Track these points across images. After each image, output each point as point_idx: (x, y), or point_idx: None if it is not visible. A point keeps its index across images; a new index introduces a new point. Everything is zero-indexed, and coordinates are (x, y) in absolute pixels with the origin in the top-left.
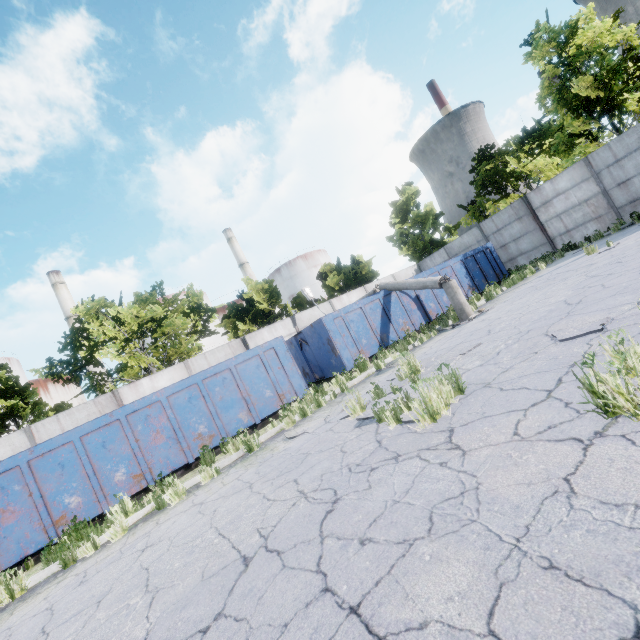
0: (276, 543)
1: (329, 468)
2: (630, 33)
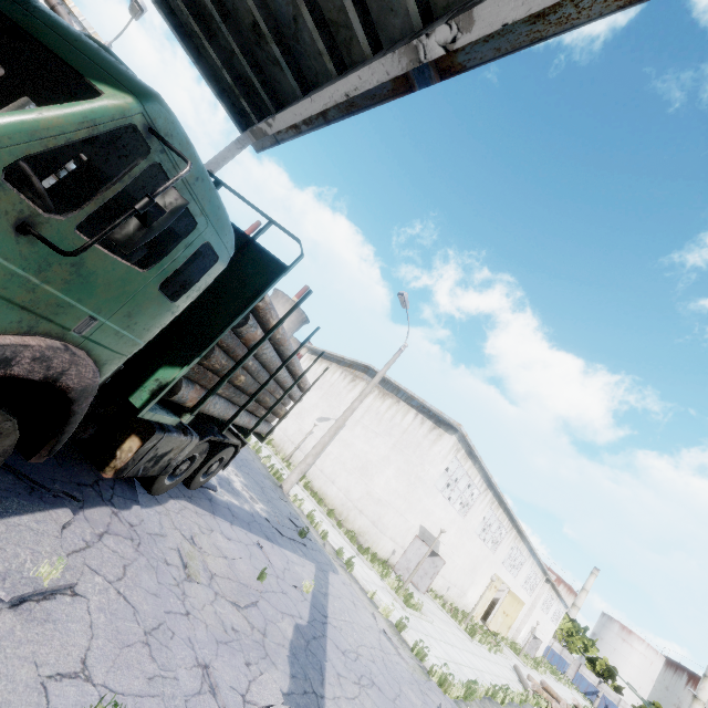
0: None
1: None
2: None
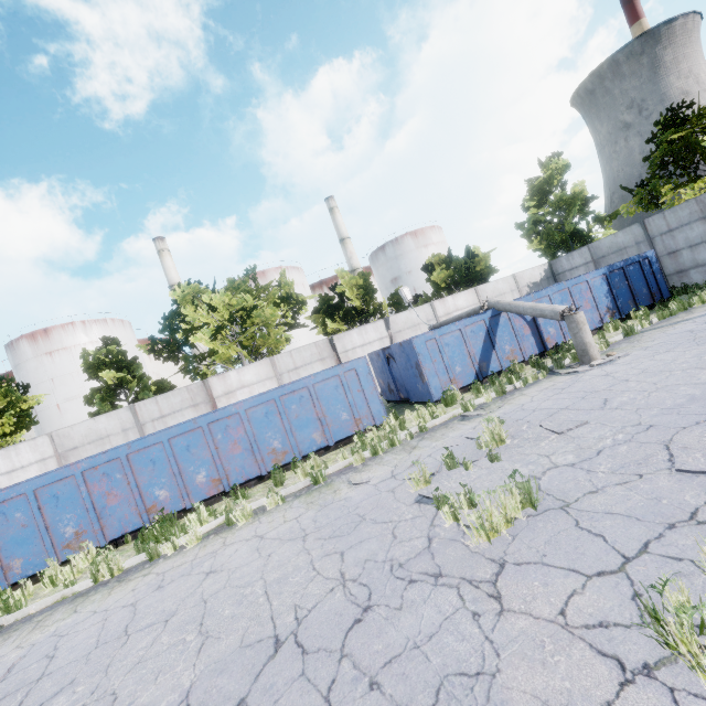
0: (305, 636)
1: (375, 554)
2: None
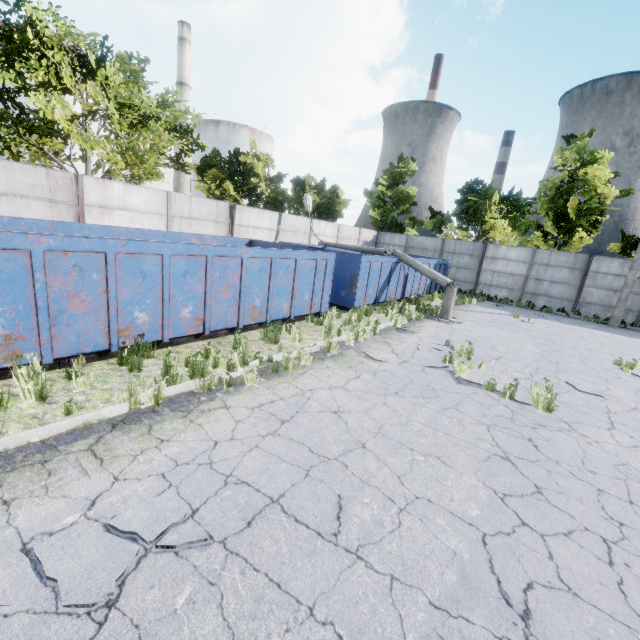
0: (517, 454)
1: (484, 412)
2: (612, 194)
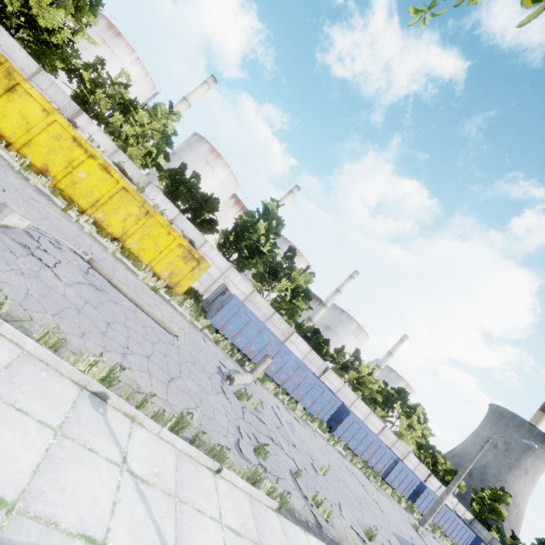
0: None
1: None
2: None
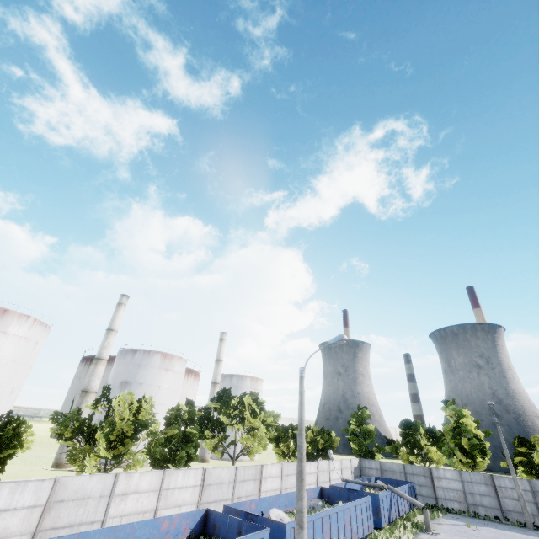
0: None
1: None
2: (481, 435)
